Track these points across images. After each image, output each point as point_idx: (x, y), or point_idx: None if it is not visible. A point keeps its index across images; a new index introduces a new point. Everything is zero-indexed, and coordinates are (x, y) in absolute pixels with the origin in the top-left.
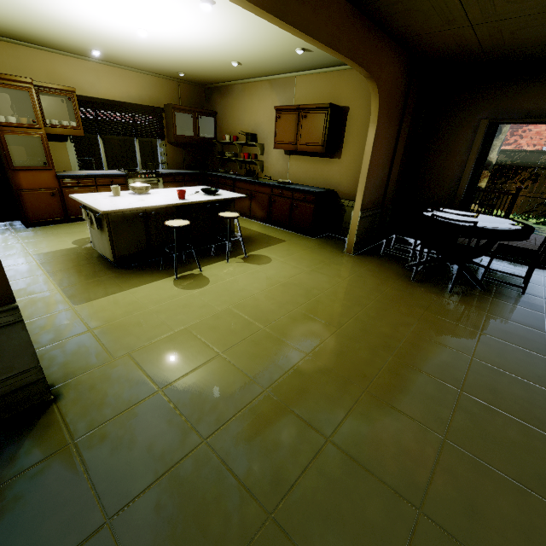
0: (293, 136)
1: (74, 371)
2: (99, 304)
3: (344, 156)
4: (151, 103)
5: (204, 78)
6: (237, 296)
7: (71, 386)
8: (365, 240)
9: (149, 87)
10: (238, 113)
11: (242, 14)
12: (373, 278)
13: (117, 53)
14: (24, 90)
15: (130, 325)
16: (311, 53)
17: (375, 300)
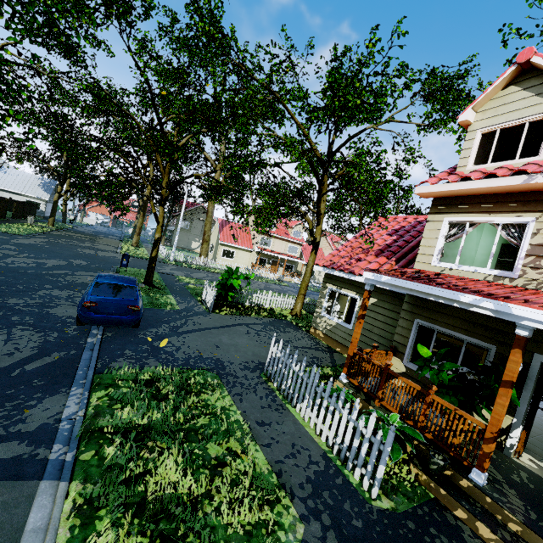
0: None
1: None
2: None
3: None
4: None
5: None
6: None
7: None
8: None
9: None
10: None
11: None
12: None
13: None
14: None
15: None
16: None
17: None
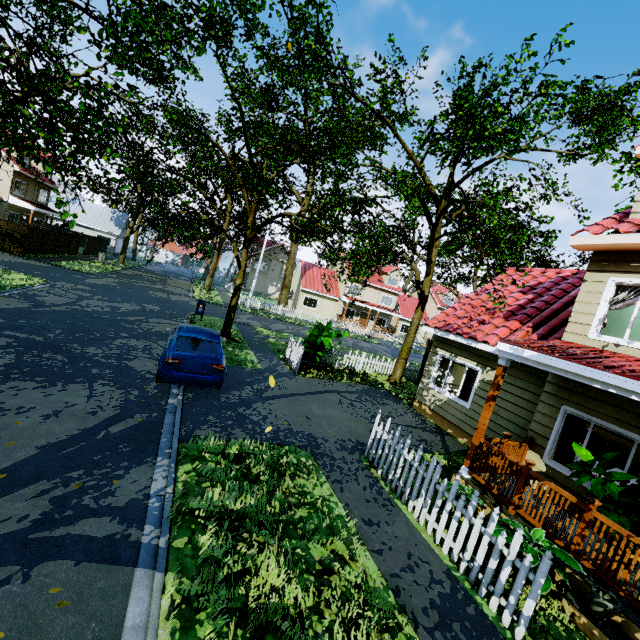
0: None
1: None
2: None
3: None
4: None
5: None
6: None
7: None
8: None
9: None
10: None
11: None
12: None
13: None
14: None
15: None
16: None
17: None
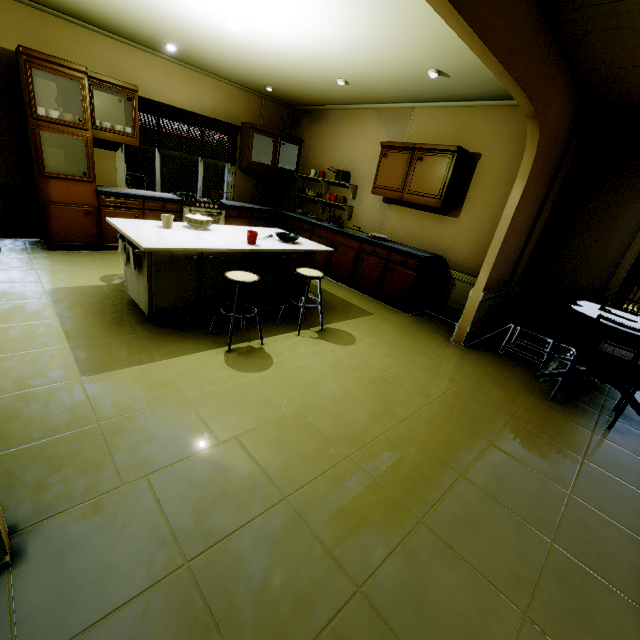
0: (399, 181)
1: (56, 502)
2: (117, 380)
3: (463, 215)
4: (226, 119)
5: (296, 96)
6: (311, 392)
7: (44, 535)
8: (479, 328)
9: (228, 99)
10: (330, 145)
11: (375, 11)
12: (496, 388)
13: (196, 51)
14: (75, 81)
15: (156, 422)
16: (447, 78)
17: (506, 428)
